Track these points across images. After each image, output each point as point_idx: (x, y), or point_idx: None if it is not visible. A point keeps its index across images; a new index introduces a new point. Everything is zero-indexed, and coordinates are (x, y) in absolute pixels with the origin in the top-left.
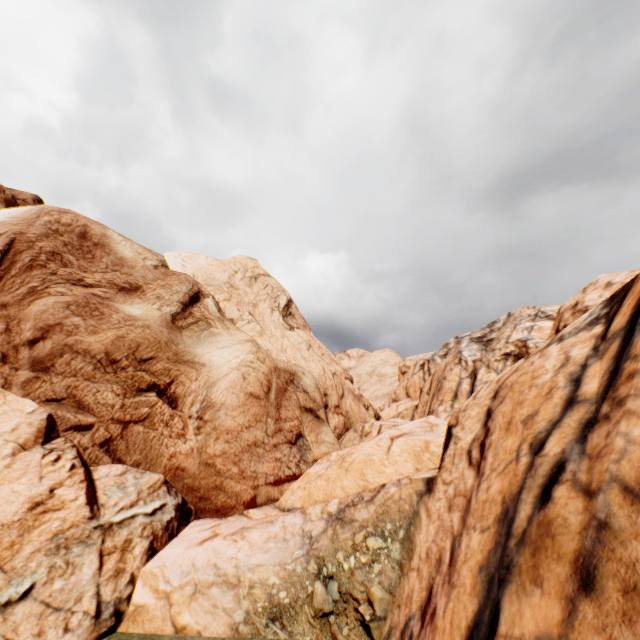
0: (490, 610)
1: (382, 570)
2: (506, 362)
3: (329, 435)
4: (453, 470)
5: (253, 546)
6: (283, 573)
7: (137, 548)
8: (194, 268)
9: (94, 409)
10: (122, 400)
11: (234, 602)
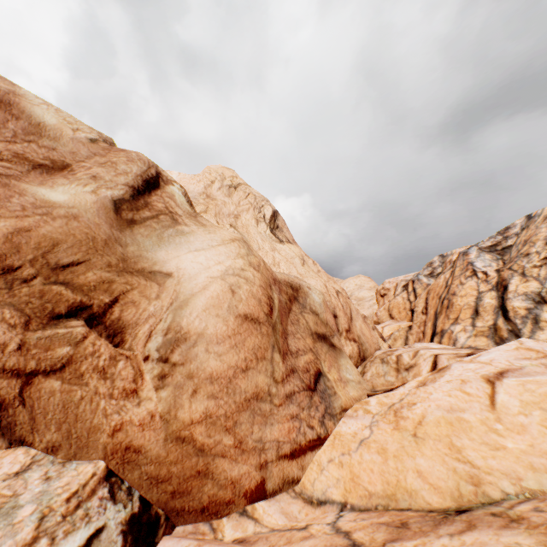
0: None
1: None
2: None
3: (351, 370)
4: None
5: None
6: None
7: None
8: None
9: None
10: (20, 335)
11: None
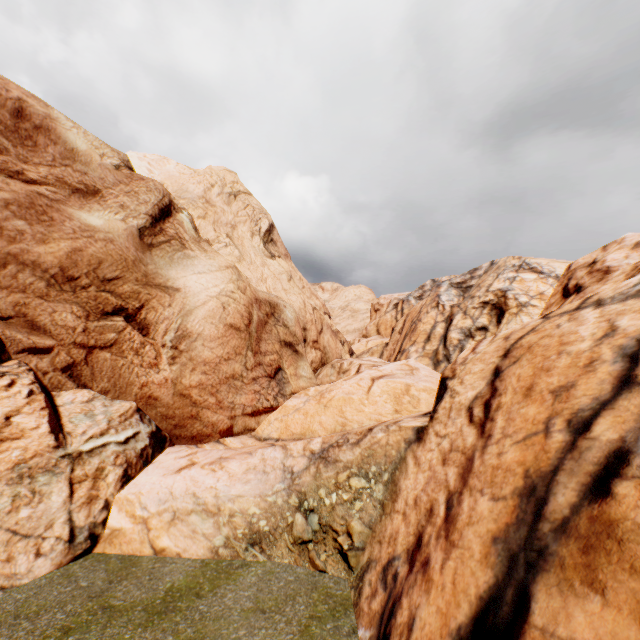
0: (515, 591)
1: (363, 507)
2: (483, 310)
3: (307, 370)
4: (449, 424)
5: (232, 477)
6: (264, 504)
7: (110, 476)
8: (163, 175)
9: (51, 331)
10: (84, 323)
11: (214, 529)
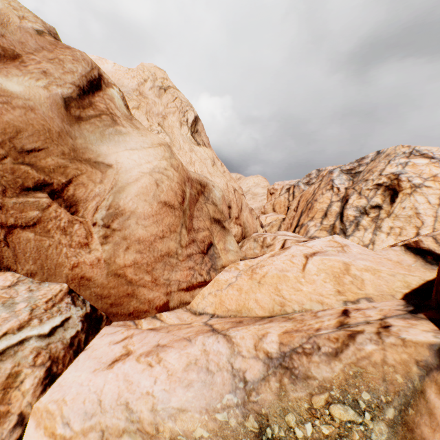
0: None
1: None
2: (377, 191)
3: (233, 244)
4: None
5: (171, 376)
6: (212, 425)
7: (27, 381)
8: None
9: None
10: None
11: None
